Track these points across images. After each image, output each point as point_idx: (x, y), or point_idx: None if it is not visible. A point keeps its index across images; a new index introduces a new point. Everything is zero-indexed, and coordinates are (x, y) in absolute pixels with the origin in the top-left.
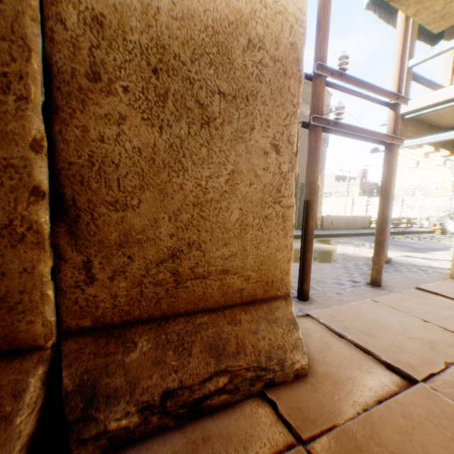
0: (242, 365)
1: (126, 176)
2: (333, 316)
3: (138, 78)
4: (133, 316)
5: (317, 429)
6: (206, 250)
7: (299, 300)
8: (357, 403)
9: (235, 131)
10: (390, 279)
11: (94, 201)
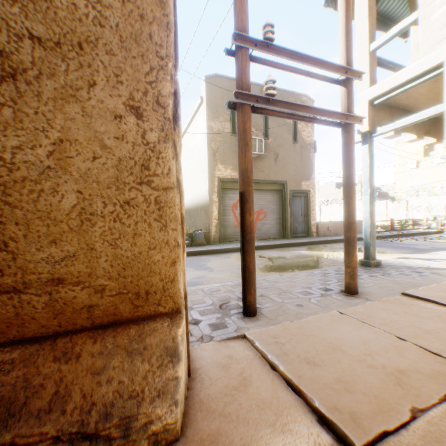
0: (49, 432)
1: None
2: (276, 337)
3: None
4: None
5: None
6: (20, 251)
7: (243, 316)
8: None
9: (62, 88)
10: (373, 285)
11: None
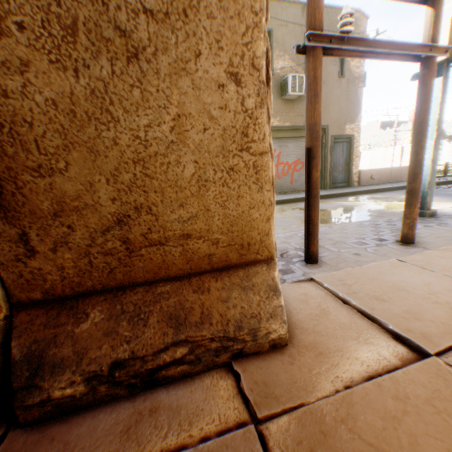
0: (206, 336)
1: (45, 136)
2: (341, 280)
3: (34, 9)
4: (86, 288)
5: (278, 408)
6: (159, 214)
7: (305, 263)
8: (340, 380)
9: (174, 62)
10: (429, 235)
11: (15, 168)
